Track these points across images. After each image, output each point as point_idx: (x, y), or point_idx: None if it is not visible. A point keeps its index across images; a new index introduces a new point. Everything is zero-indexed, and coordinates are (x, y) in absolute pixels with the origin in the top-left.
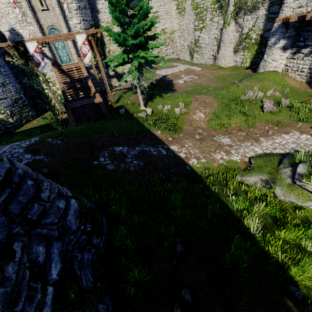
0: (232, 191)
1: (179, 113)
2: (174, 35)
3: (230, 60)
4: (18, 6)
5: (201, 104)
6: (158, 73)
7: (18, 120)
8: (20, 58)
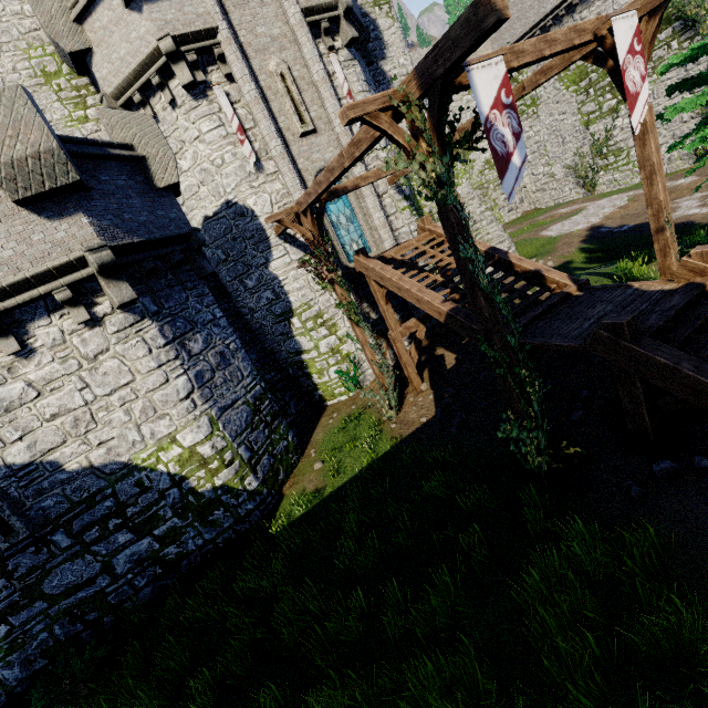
0: None
1: None
2: None
3: None
4: (247, 138)
5: None
6: (555, 233)
7: (267, 475)
8: (434, 153)
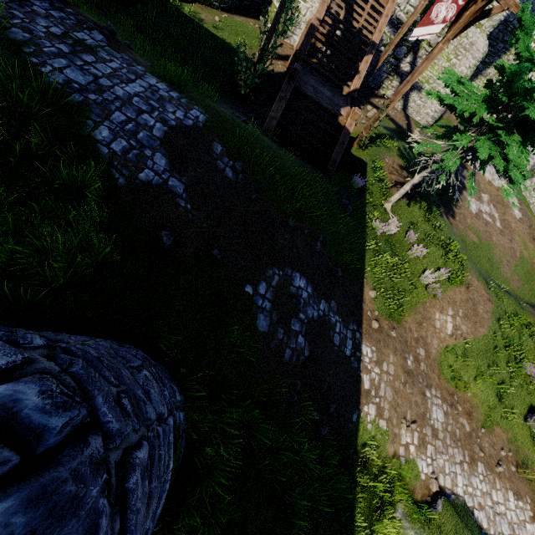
0: None
1: (425, 281)
2: None
3: None
4: None
5: (466, 304)
6: None
7: None
8: None
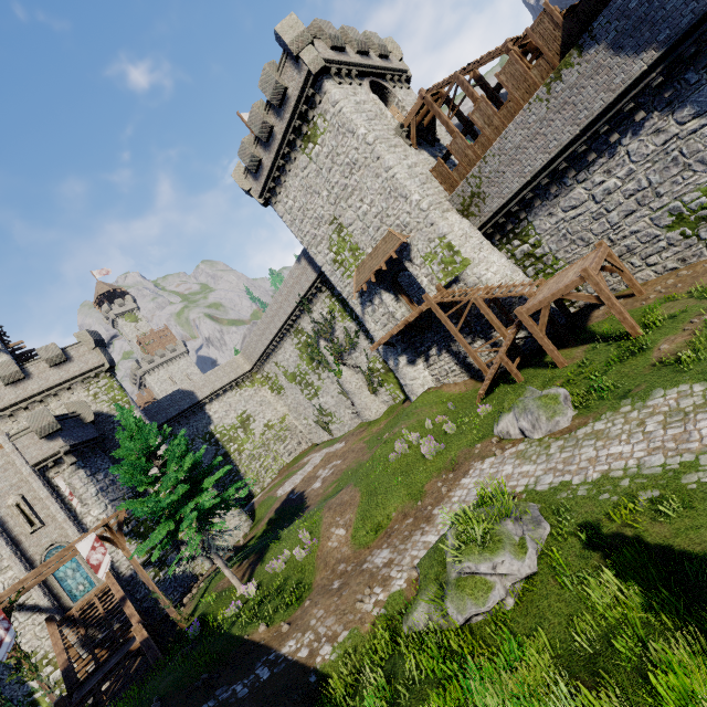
0: (385, 673)
1: (304, 555)
2: (287, 421)
3: (378, 405)
4: None
5: (336, 512)
6: (279, 493)
7: None
8: None
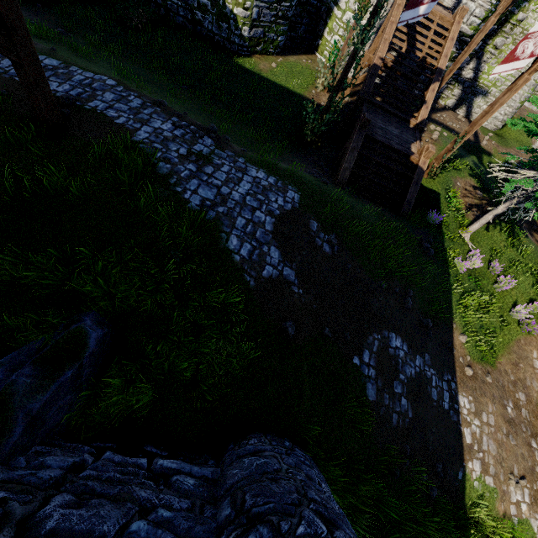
0: None
1: (516, 316)
2: None
3: None
4: None
5: None
6: (537, 146)
7: (254, 39)
8: None
